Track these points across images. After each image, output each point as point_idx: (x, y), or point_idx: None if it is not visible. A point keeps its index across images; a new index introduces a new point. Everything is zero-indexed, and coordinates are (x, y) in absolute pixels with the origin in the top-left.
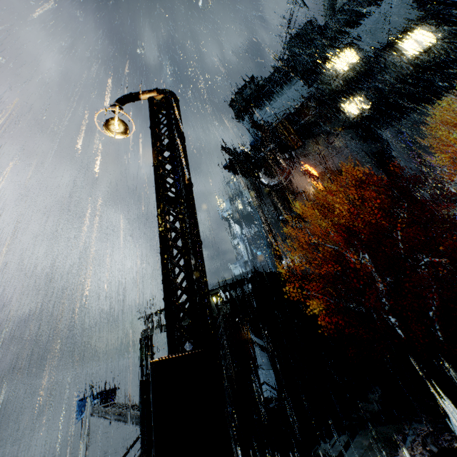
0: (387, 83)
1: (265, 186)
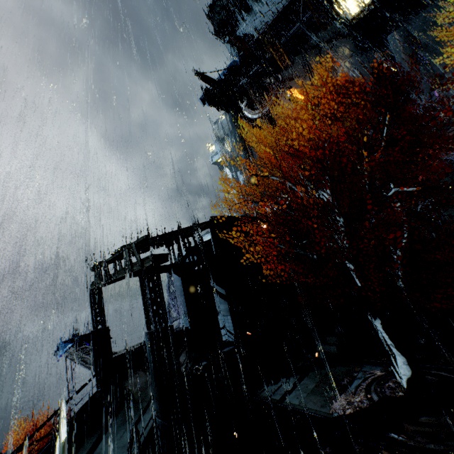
0: None
1: (249, 120)
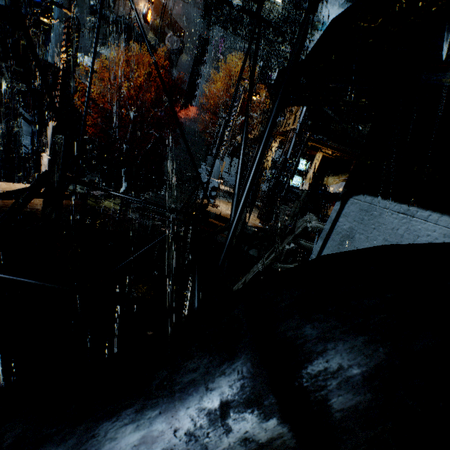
0: None
1: None
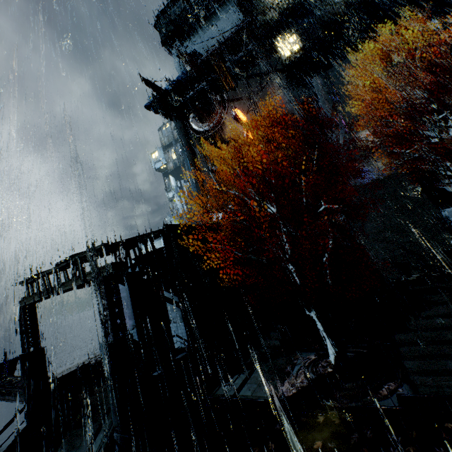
0: (320, 21)
1: (195, 132)
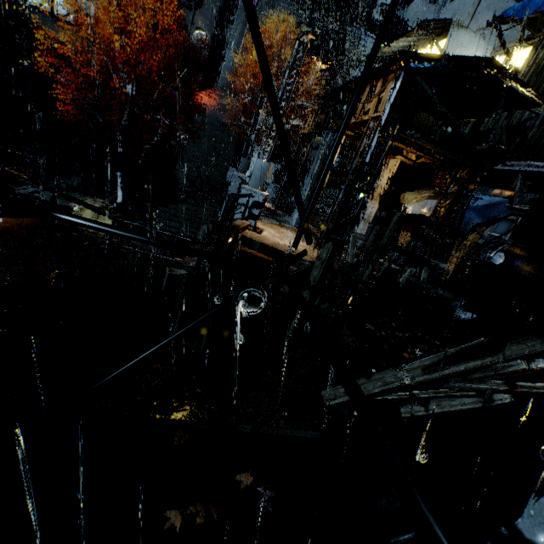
0: None
1: None
